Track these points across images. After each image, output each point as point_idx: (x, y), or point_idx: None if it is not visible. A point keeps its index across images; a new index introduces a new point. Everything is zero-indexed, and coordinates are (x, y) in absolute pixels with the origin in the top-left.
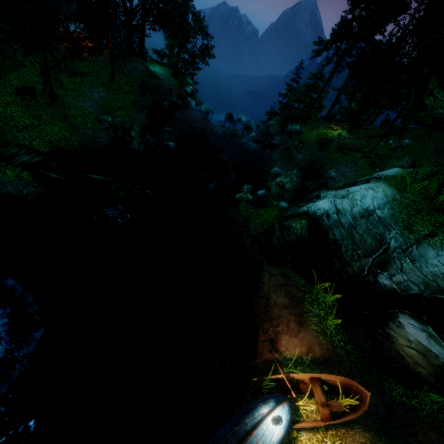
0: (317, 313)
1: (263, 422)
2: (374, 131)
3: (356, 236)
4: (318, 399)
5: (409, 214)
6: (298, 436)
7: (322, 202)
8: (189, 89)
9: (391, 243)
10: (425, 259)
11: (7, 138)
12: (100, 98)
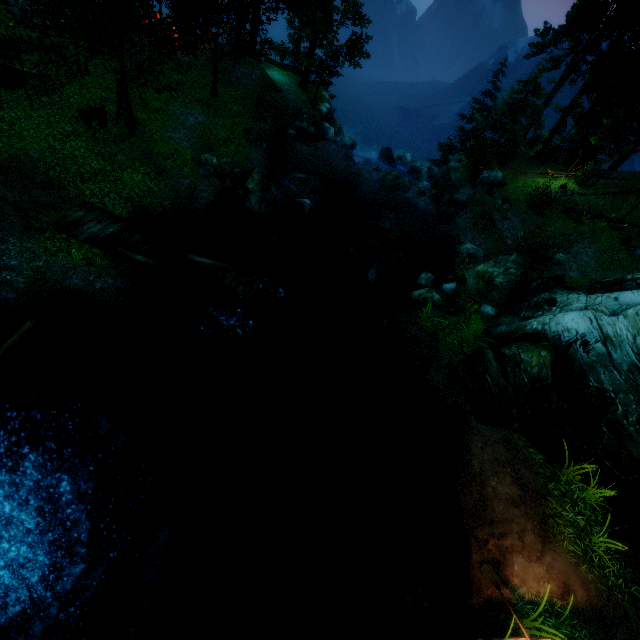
0: (572, 520)
1: None
2: (623, 182)
3: None
4: None
5: None
6: None
7: (570, 317)
8: (324, 107)
9: None
10: None
11: (68, 193)
12: (198, 124)
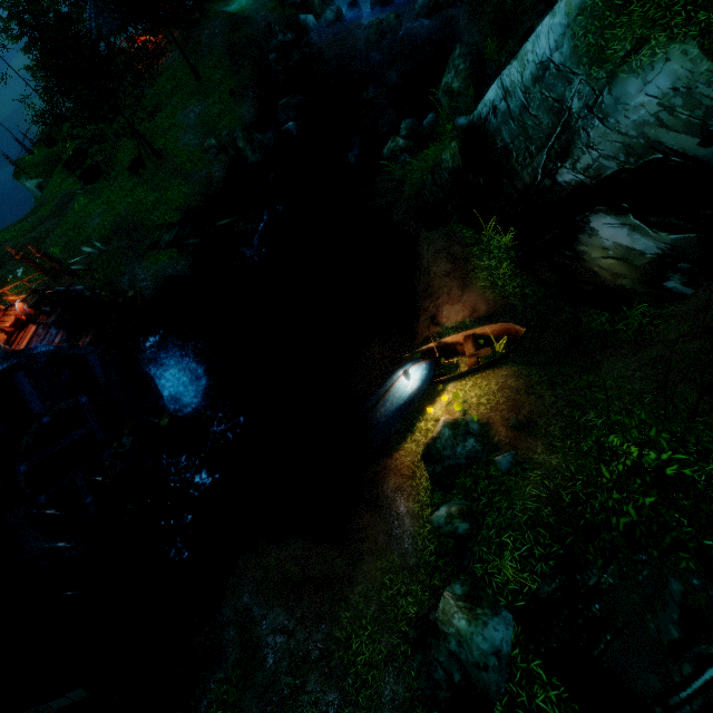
0: (486, 266)
1: (397, 380)
2: None
3: (528, 124)
4: (467, 353)
5: (602, 28)
6: (446, 388)
7: (491, 88)
8: None
9: (573, 107)
10: (623, 104)
11: (148, 226)
12: (197, 117)
